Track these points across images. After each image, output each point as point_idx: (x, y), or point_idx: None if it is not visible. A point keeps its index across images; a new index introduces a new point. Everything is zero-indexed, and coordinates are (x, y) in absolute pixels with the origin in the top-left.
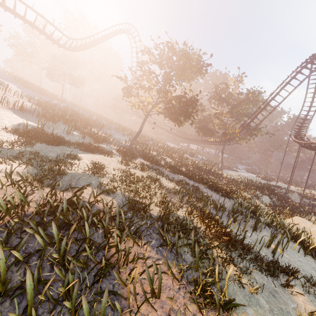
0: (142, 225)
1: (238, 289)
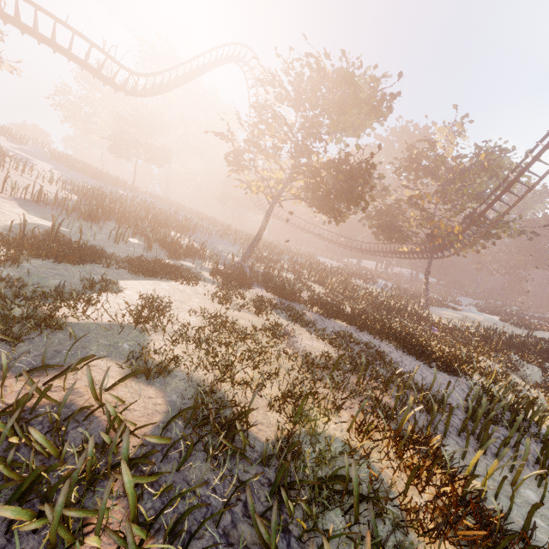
0: (198, 507)
1: None
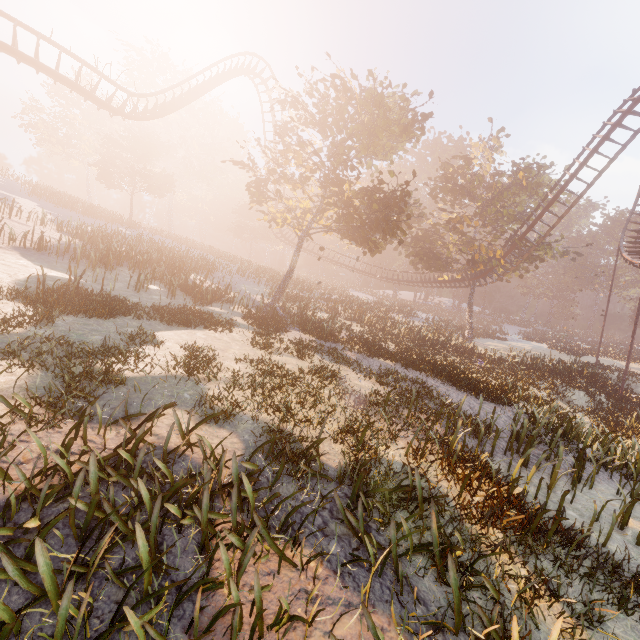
0: (301, 506)
1: None
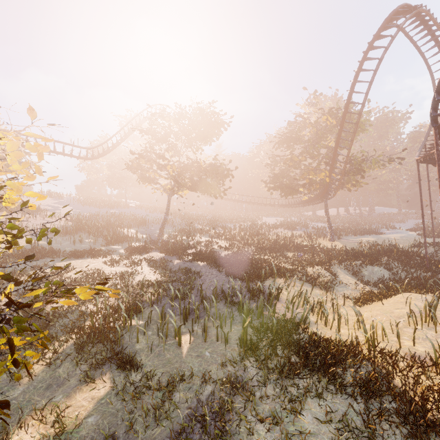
0: None
1: (6, 378)
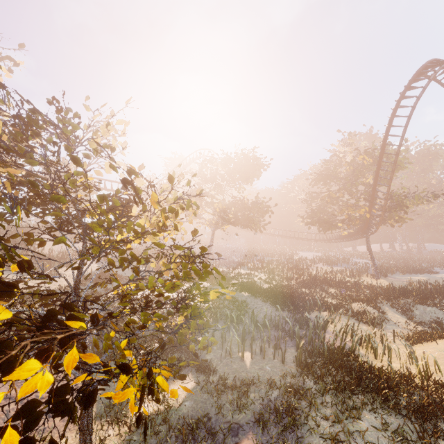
0: None
1: None
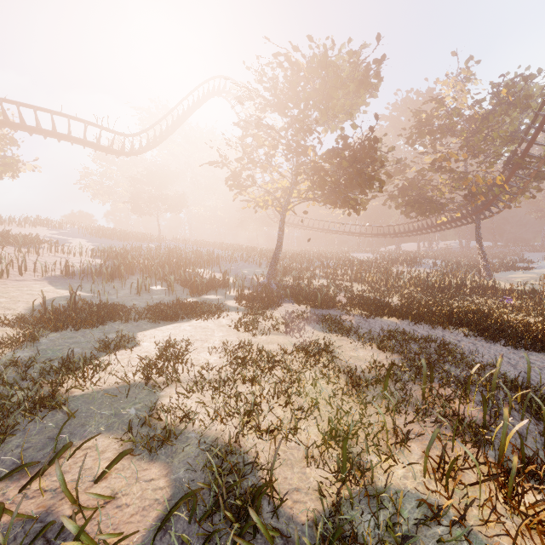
0: None
1: None
